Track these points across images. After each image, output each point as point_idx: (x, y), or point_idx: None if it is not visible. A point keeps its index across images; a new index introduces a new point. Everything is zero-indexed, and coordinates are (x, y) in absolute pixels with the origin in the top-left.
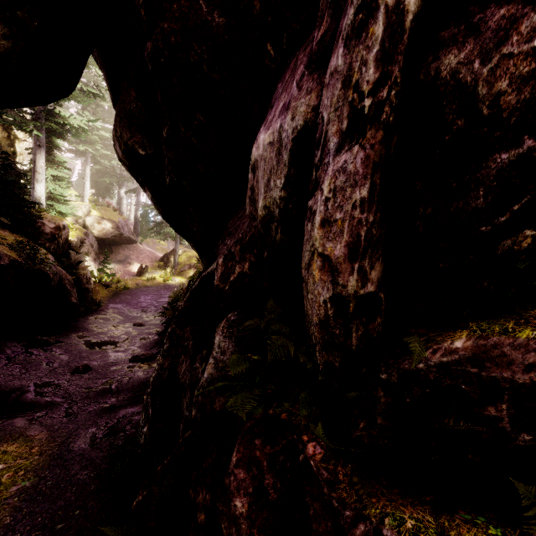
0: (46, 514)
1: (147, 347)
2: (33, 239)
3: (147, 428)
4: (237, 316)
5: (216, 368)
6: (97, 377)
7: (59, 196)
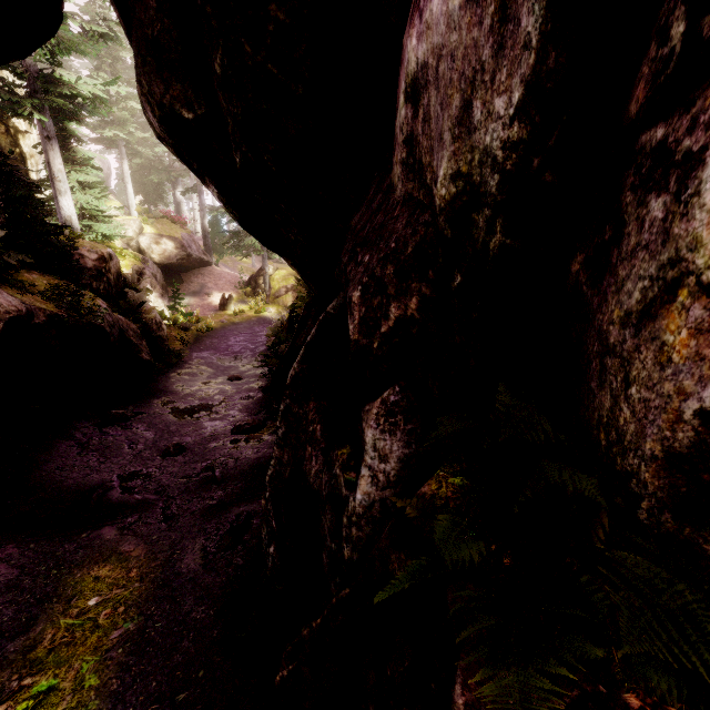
0: (161, 676)
1: (251, 411)
2: (74, 280)
3: (274, 548)
4: (400, 394)
5: (374, 483)
6: (194, 459)
7: (95, 212)
